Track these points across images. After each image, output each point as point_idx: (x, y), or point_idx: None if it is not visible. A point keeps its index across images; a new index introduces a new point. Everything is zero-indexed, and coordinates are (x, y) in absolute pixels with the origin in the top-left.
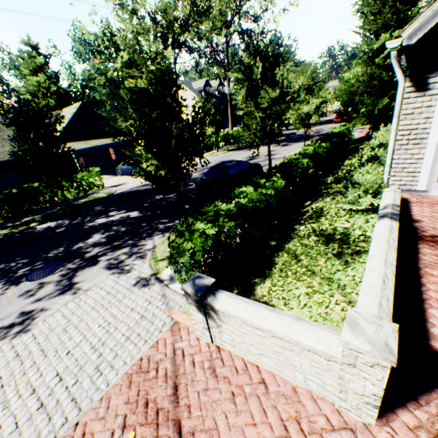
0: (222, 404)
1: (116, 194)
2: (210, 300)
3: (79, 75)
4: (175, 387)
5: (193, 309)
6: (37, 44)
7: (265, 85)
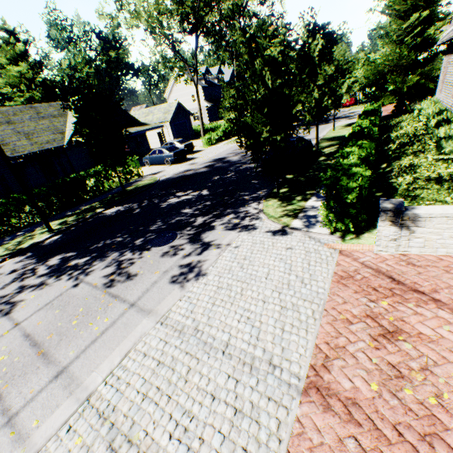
0: (442, 276)
1: (163, 180)
2: (410, 211)
3: (67, 64)
4: (390, 278)
5: (384, 225)
6: (14, 28)
7: (324, 62)
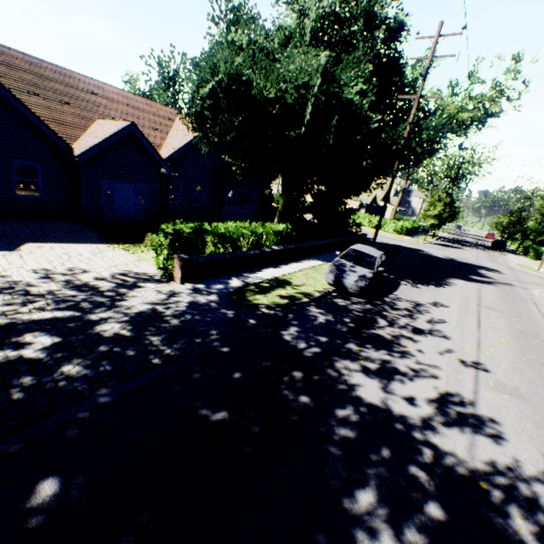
0: None
1: (440, 236)
2: None
3: None
4: None
5: None
6: None
7: None
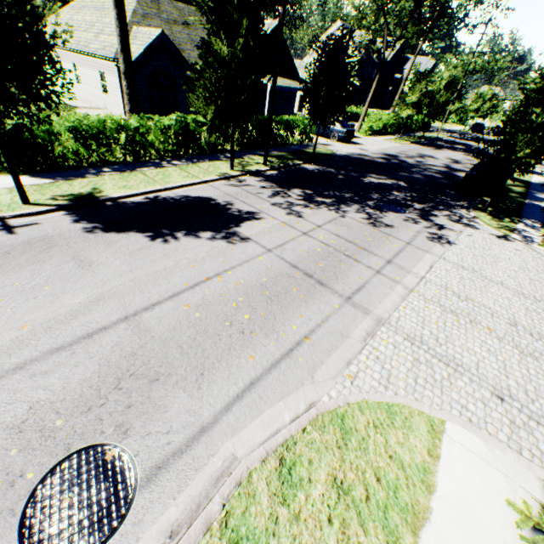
0: None
1: (341, 155)
2: None
3: None
4: None
5: None
6: None
7: None
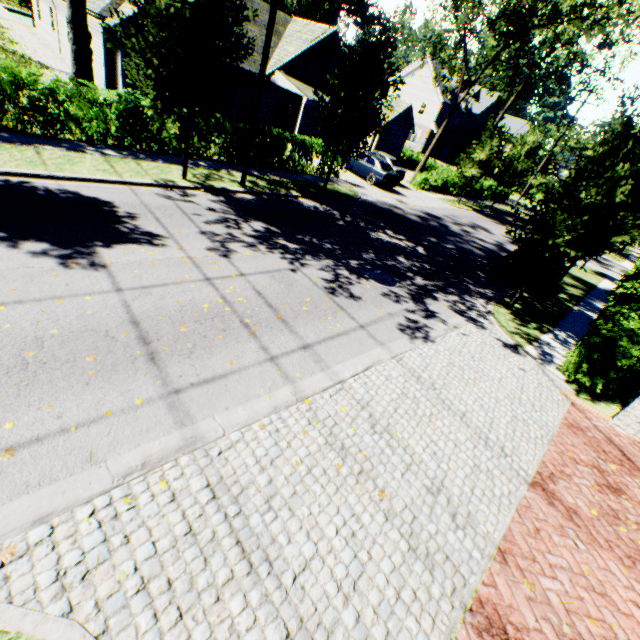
0: None
1: (365, 201)
2: None
3: None
4: (621, 451)
5: None
6: None
7: None
